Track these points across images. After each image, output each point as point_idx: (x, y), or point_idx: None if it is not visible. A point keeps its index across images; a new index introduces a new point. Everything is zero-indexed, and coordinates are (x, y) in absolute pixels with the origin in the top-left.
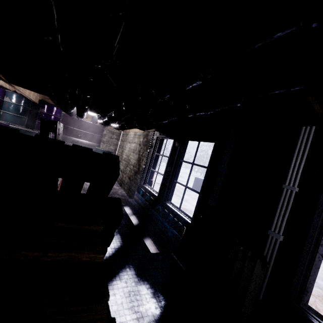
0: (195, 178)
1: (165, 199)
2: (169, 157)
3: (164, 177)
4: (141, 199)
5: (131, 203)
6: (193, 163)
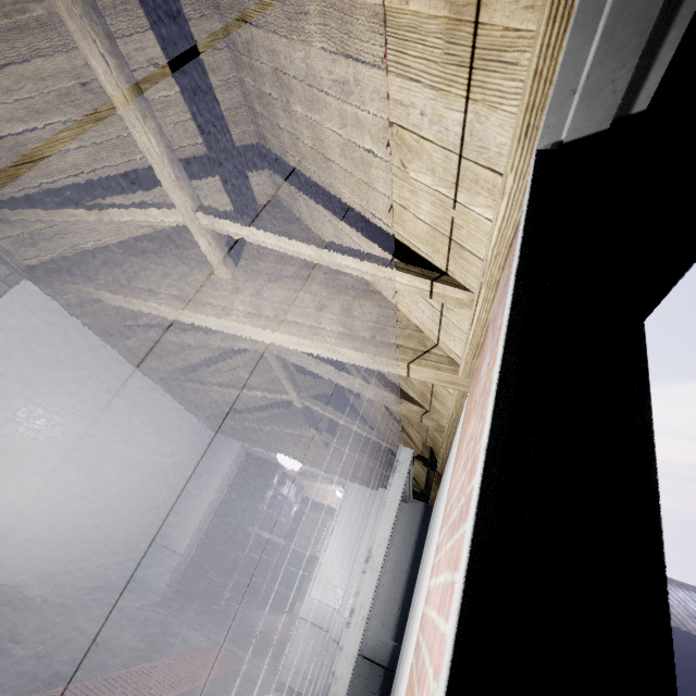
0: None
1: None
2: None
3: None
4: None
5: None
6: None
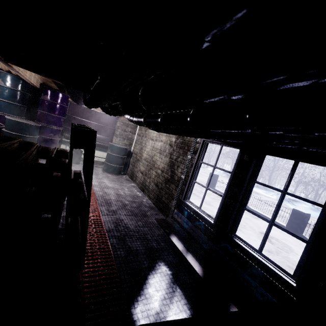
0: (210, 174)
1: (230, 231)
2: (233, 174)
3: (224, 200)
4: (186, 222)
5: (174, 226)
6: (284, 192)
